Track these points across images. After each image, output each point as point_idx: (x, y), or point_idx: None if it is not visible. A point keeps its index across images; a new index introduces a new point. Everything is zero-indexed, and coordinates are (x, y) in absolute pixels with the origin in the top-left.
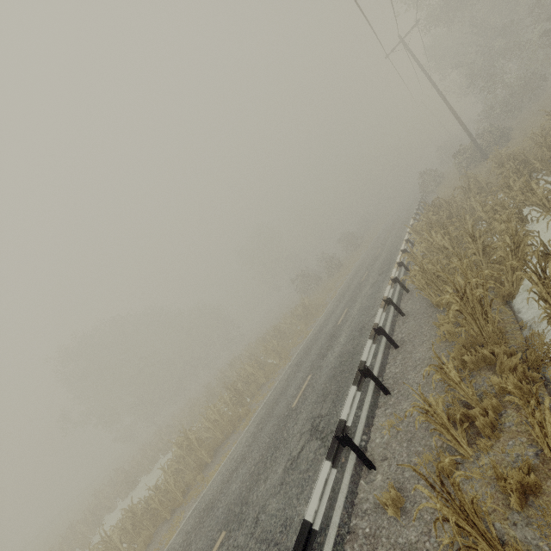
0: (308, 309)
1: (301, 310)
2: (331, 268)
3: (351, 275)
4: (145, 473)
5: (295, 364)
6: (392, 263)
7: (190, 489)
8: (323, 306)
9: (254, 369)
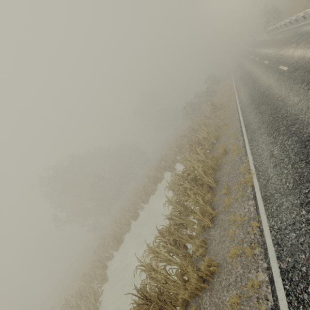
0: (215, 106)
1: (211, 108)
2: (208, 94)
3: (239, 80)
4: (125, 233)
5: (256, 108)
6: (302, 32)
7: (214, 204)
8: (225, 102)
9: (206, 134)
